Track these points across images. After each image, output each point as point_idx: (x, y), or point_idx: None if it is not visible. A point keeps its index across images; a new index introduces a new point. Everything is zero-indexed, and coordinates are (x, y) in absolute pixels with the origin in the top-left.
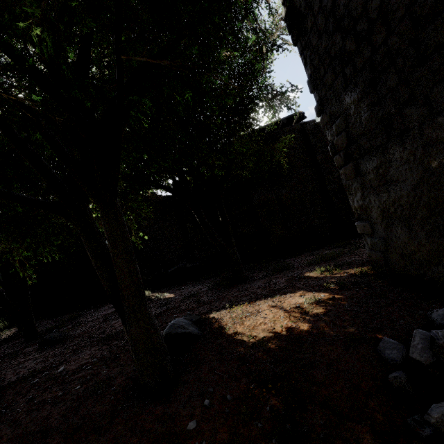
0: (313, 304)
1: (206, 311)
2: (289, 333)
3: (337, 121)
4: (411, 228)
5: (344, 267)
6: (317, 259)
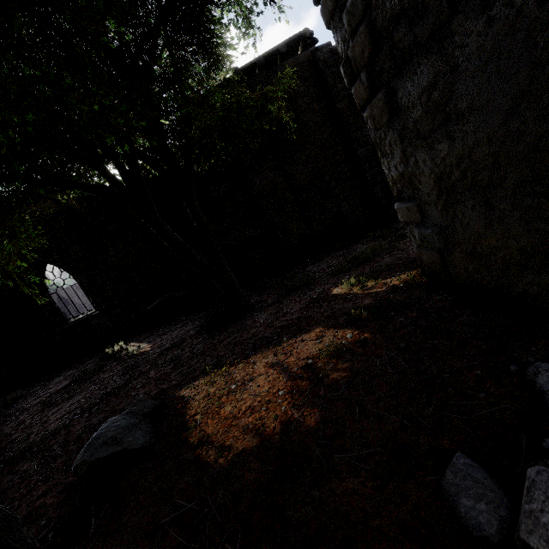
0: (332, 357)
1: (178, 382)
2: (284, 440)
3: (349, 0)
4: (492, 206)
5: (383, 273)
6: (347, 264)
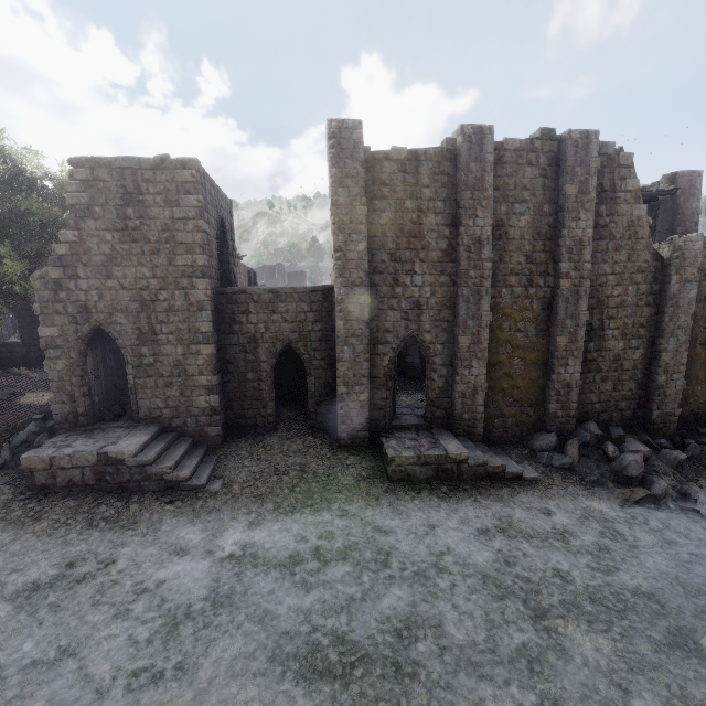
0: None
1: (29, 391)
2: (33, 404)
3: None
4: None
5: None
6: None
